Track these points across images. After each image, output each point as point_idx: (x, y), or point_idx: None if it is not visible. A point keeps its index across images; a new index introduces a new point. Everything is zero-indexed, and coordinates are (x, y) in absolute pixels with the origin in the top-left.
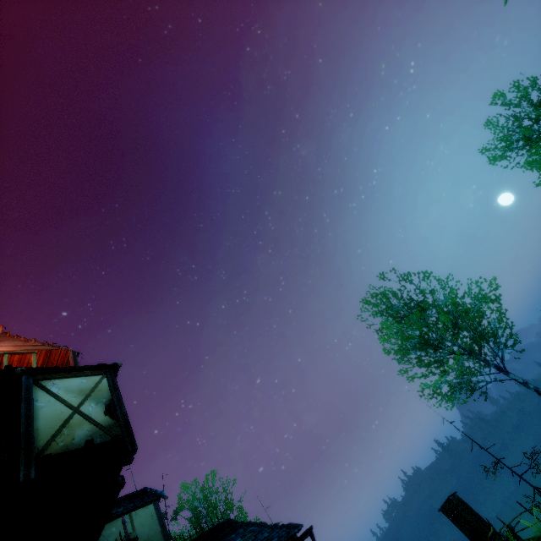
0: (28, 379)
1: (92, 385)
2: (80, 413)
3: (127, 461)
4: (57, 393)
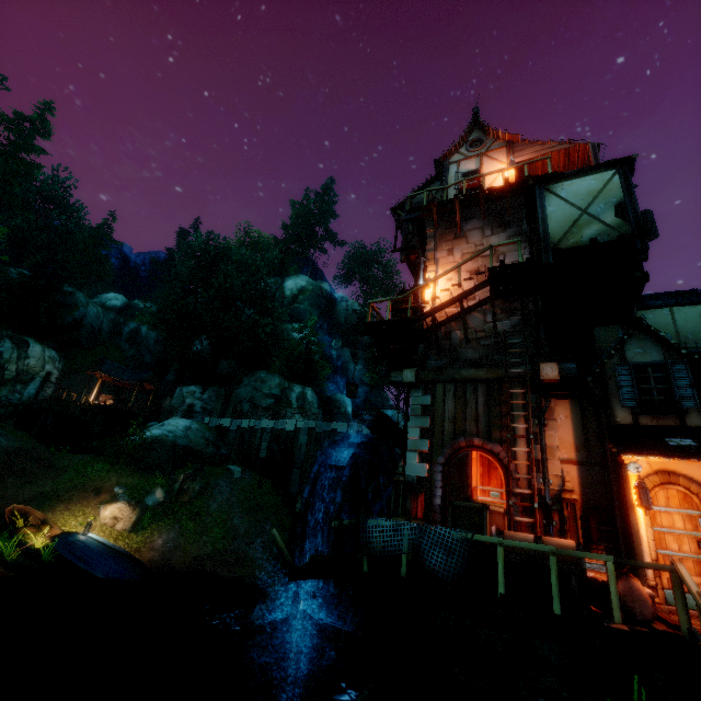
0: (539, 189)
1: (601, 185)
2: (587, 215)
3: (639, 258)
4: (566, 198)
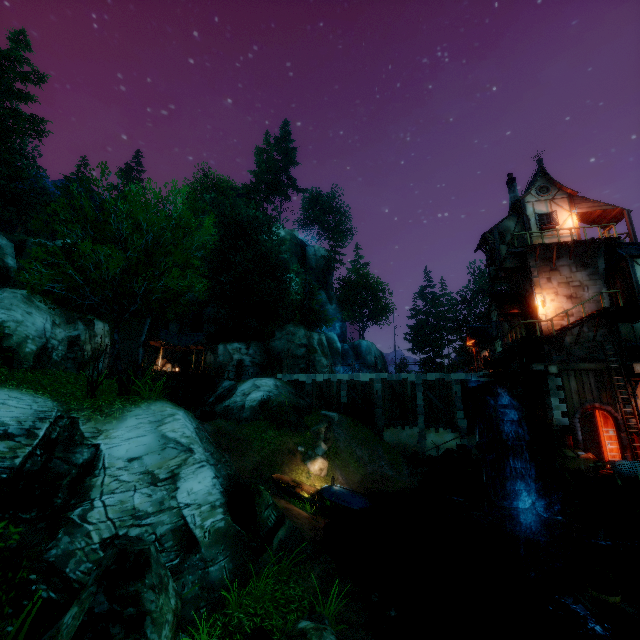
0: (630, 260)
1: None
2: None
3: None
4: None
